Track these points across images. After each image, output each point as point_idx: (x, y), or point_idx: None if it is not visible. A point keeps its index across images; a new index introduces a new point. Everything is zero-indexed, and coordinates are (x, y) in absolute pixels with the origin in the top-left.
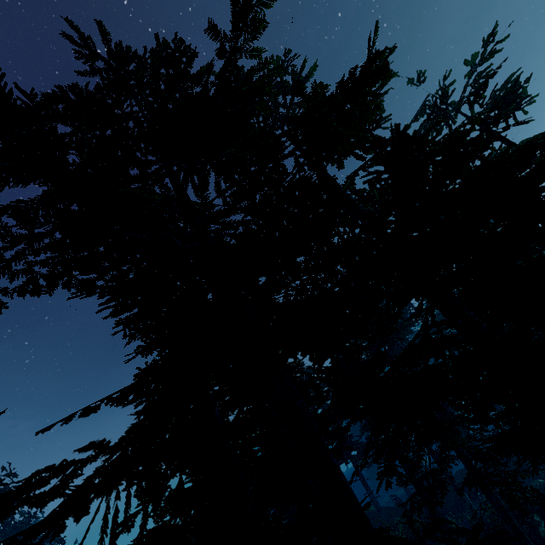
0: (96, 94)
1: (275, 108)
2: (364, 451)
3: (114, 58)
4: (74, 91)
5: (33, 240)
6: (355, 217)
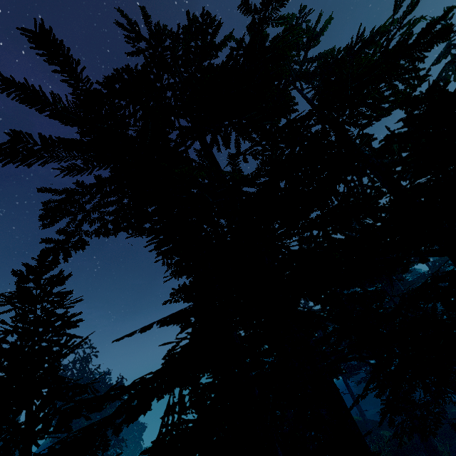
0: (143, 72)
1: (289, 66)
2: (366, 385)
3: (153, 37)
4: (127, 73)
5: (109, 205)
6: (363, 166)
